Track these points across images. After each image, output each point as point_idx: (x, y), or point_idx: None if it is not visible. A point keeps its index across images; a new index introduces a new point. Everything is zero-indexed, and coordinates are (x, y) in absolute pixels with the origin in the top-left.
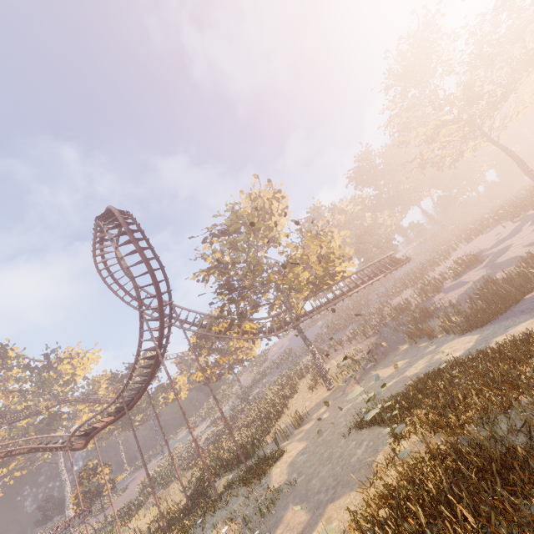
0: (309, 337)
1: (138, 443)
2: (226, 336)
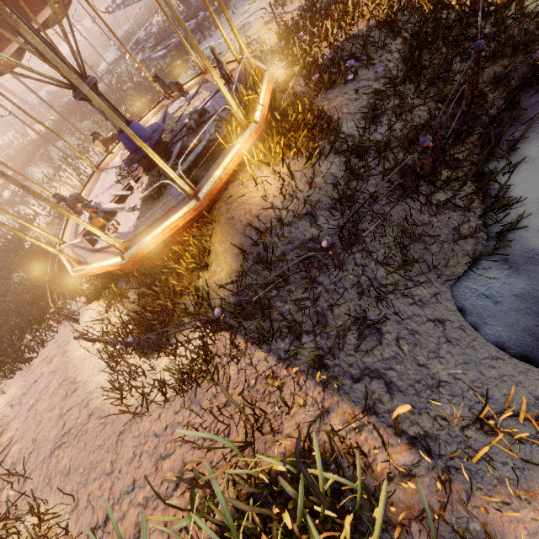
0: None
1: None
2: None
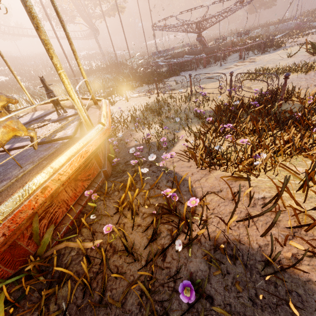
0: None
1: (120, 18)
2: None
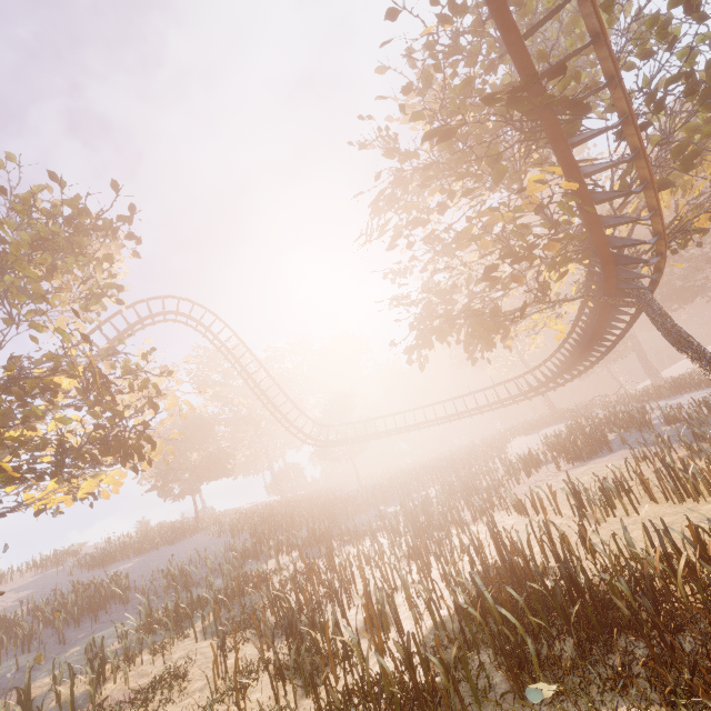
0: (181, 554)
1: None
2: (627, 98)
